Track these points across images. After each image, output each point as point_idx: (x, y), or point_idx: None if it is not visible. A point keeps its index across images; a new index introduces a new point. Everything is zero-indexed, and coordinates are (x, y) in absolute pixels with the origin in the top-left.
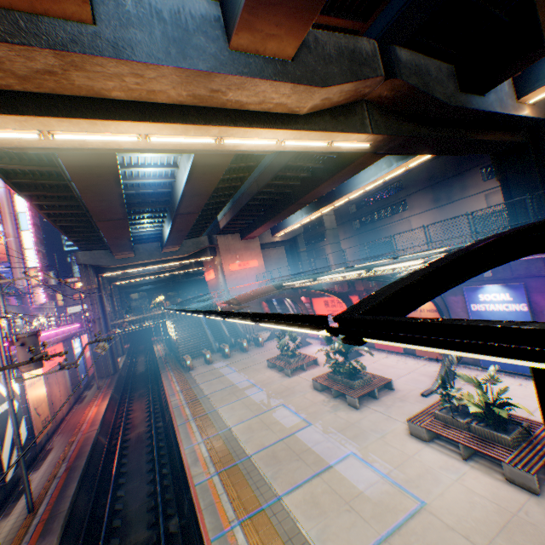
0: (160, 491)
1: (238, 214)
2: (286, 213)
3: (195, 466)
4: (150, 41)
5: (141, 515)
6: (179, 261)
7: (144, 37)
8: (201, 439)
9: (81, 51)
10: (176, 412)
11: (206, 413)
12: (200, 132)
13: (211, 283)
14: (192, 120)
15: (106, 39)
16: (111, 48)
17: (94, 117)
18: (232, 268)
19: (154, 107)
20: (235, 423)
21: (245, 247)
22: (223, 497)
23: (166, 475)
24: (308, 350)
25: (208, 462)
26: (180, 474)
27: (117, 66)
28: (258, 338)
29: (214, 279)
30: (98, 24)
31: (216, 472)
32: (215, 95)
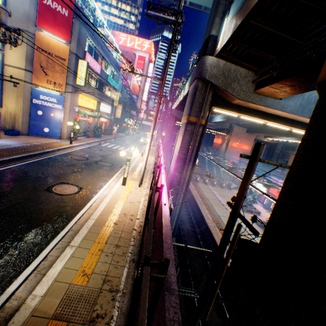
0: (193, 219)
1: (255, 123)
2: (284, 136)
3: (208, 220)
4: (294, 106)
5: (187, 222)
6: (209, 129)
7: (293, 104)
8: (208, 213)
9: (272, 108)
10: (196, 197)
11: (208, 205)
12: (286, 127)
13: (215, 145)
14: (287, 124)
15: (281, 104)
16: (281, 107)
17: (257, 117)
18: (232, 145)
19: (276, 117)
20: (221, 215)
21: (245, 137)
22: (219, 234)
23: (192, 215)
24: (255, 205)
25: (212, 221)
26: (199, 218)
27: (278, 111)
28: (230, 185)
29: (218, 144)
30: (281, 99)
31: (216, 226)
32: (302, 120)
